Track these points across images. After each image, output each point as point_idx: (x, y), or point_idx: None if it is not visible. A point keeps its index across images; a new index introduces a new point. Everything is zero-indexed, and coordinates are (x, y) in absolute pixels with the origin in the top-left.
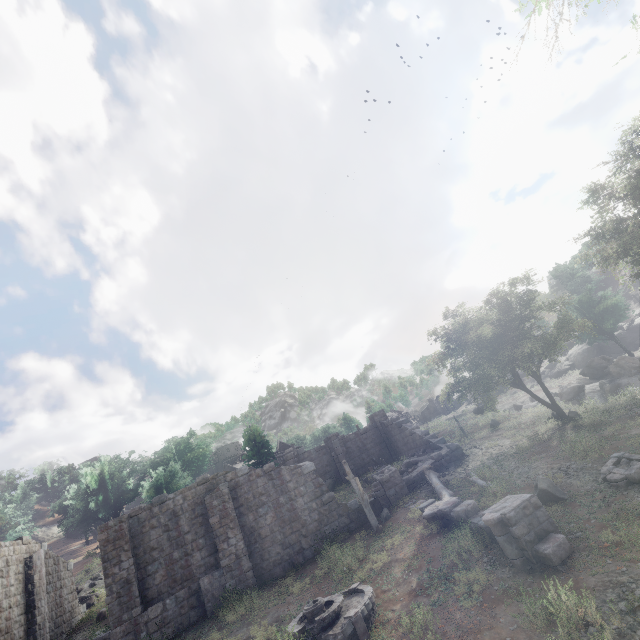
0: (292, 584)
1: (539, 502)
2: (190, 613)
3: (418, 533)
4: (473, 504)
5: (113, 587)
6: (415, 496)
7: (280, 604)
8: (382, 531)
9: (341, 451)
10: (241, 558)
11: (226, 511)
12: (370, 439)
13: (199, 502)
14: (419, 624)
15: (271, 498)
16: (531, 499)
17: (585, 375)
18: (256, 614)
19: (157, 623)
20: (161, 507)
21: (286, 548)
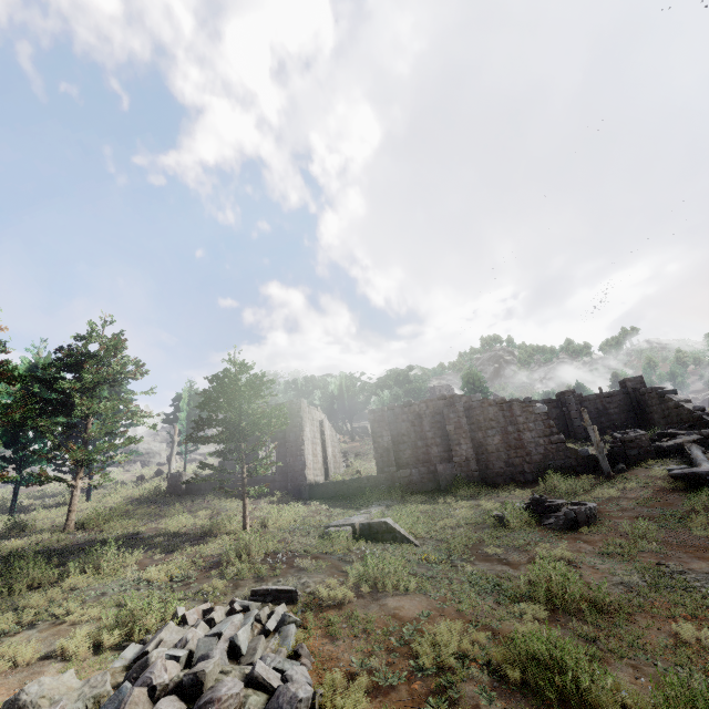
0: (513, 490)
1: None
2: (428, 483)
3: (658, 486)
4: None
5: (378, 450)
6: (663, 462)
7: (503, 497)
8: (613, 478)
9: (575, 408)
10: (469, 461)
11: (460, 424)
12: (615, 404)
13: (438, 412)
14: (641, 529)
15: (500, 425)
16: None
17: None
18: (483, 496)
19: (406, 481)
20: (409, 409)
21: (509, 466)
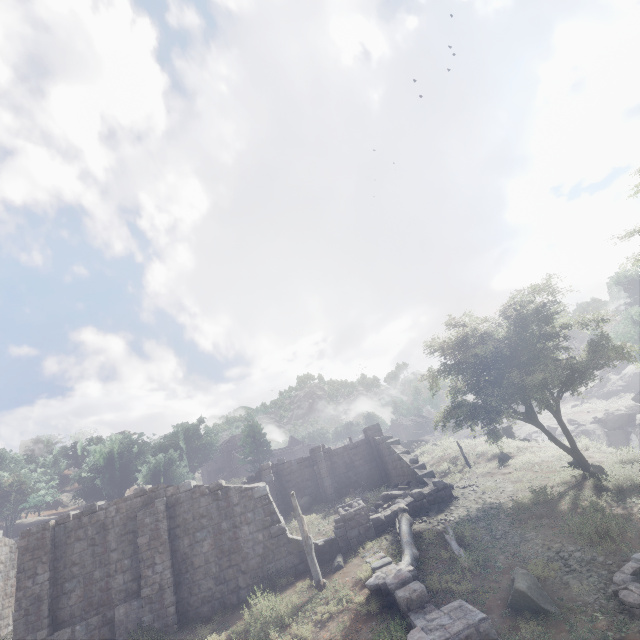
0: (208, 636)
1: (493, 632)
2: None
3: (356, 607)
4: (420, 591)
5: (23, 602)
6: (380, 543)
7: None
8: (324, 587)
9: (324, 466)
10: (165, 590)
11: (158, 532)
12: (360, 455)
13: (132, 517)
14: None
15: (212, 522)
16: (480, 625)
17: (639, 401)
18: None
19: None
20: (91, 517)
21: (220, 584)
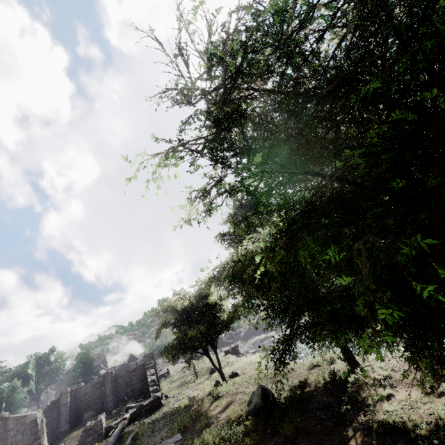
0: None
1: None
2: None
3: None
4: None
5: None
6: (102, 444)
7: None
8: None
9: (109, 386)
10: None
11: None
12: (137, 376)
13: None
14: None
15: None
16: None
17: None
18: None
19: None
20: None
21: None
